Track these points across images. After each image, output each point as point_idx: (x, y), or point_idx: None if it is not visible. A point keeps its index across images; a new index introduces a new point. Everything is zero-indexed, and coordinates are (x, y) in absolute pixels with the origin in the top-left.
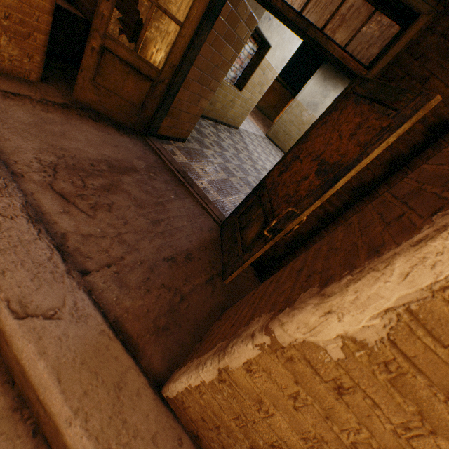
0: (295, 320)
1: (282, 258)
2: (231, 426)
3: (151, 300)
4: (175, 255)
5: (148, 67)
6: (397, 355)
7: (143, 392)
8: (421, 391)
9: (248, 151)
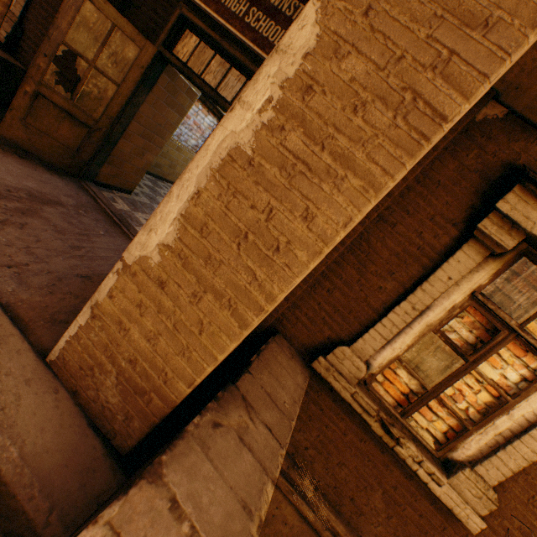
0: (134, 242)
1: None
2: (102, 362)
3: (53, 300)
4: (92, 275)
5: (85, 115)
6: (183, 246)
7: (25, 353)
8: (196, 266)
9: None
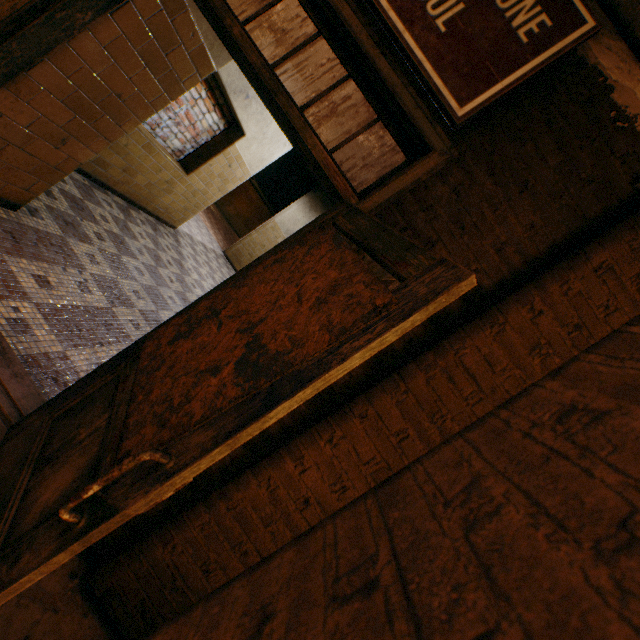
0: None
1: (156, 523)
2: None
3: None
4: None
5: None
6: None
7: None
8: None
9: (181, 268)
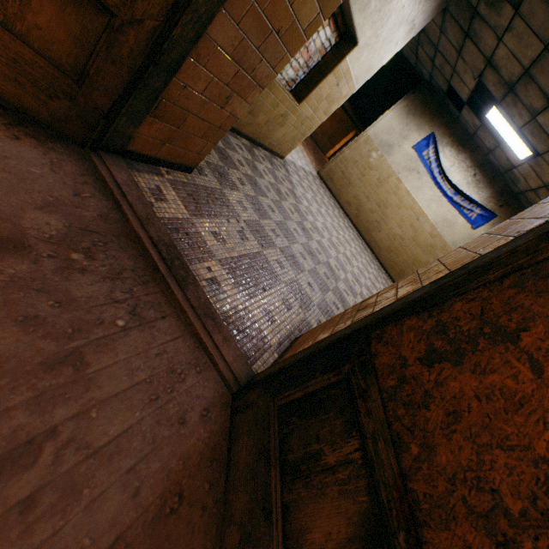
0: None
1: None
2: None
3: None
4: None
5: None
6: None
7: None
8: None
9: (294, 197)
